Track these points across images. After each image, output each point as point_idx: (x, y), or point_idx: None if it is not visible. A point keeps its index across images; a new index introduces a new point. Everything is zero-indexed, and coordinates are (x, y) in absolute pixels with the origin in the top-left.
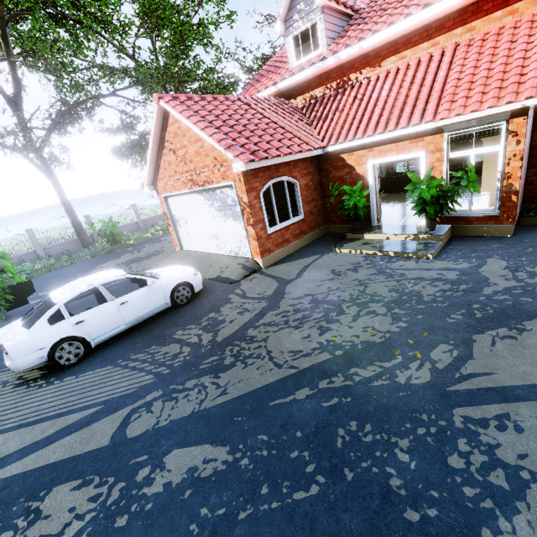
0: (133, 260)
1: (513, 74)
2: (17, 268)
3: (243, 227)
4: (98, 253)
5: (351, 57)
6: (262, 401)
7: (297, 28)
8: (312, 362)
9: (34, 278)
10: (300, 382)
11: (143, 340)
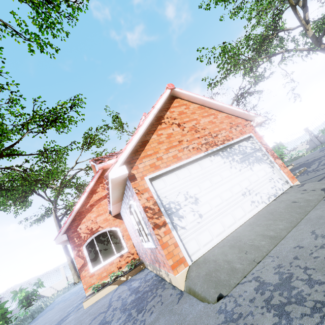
0: None
1: None
2: None
3: (273, 161)
4: None
5: None
6: None
7: None
8: None
9: None
10: None
11: None
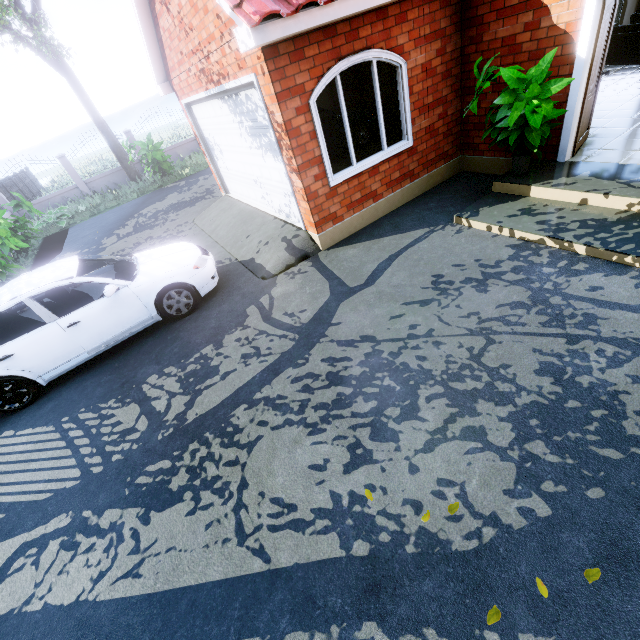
0: (175, 206)
1: None
2: (54, 213)
3: (285, 174)
4: (146, 189)
5: None
6: (173, 635)
7: None
8: (299, 556)
9: (75, 226)
10: (255, 611)
11: (108, 381)
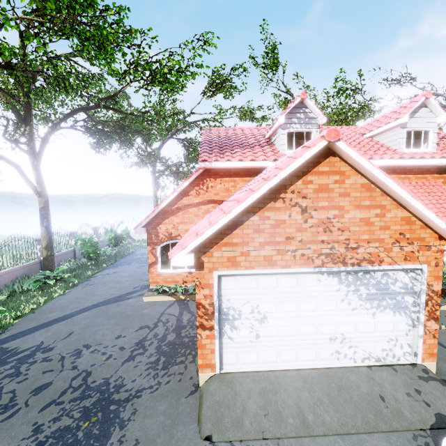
0: None
1: None
2: None
3: (422, 322)
4: None
5: None
6: None
7: (294, 128)
8: None
9: None
10: None
11: None
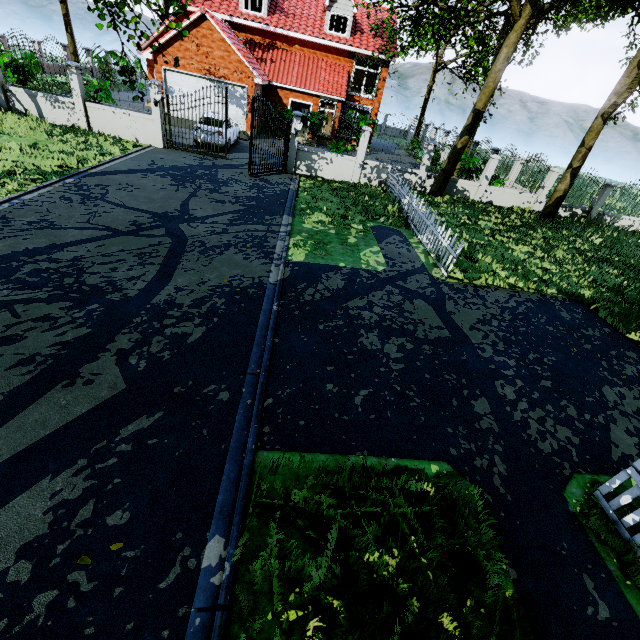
0: None
1: (340, 86)
2: None
3: (246, 113)
4: None
5: (281, 33)
6: None
7: None
8: None
9: None
10: None
11: (243, 149)
